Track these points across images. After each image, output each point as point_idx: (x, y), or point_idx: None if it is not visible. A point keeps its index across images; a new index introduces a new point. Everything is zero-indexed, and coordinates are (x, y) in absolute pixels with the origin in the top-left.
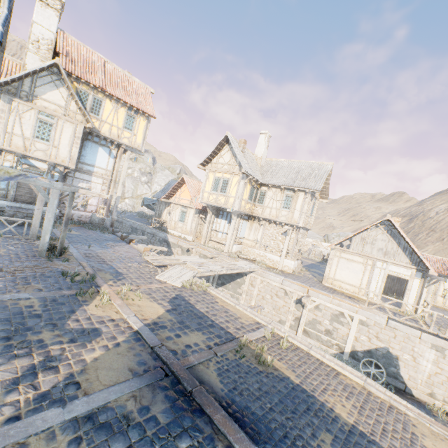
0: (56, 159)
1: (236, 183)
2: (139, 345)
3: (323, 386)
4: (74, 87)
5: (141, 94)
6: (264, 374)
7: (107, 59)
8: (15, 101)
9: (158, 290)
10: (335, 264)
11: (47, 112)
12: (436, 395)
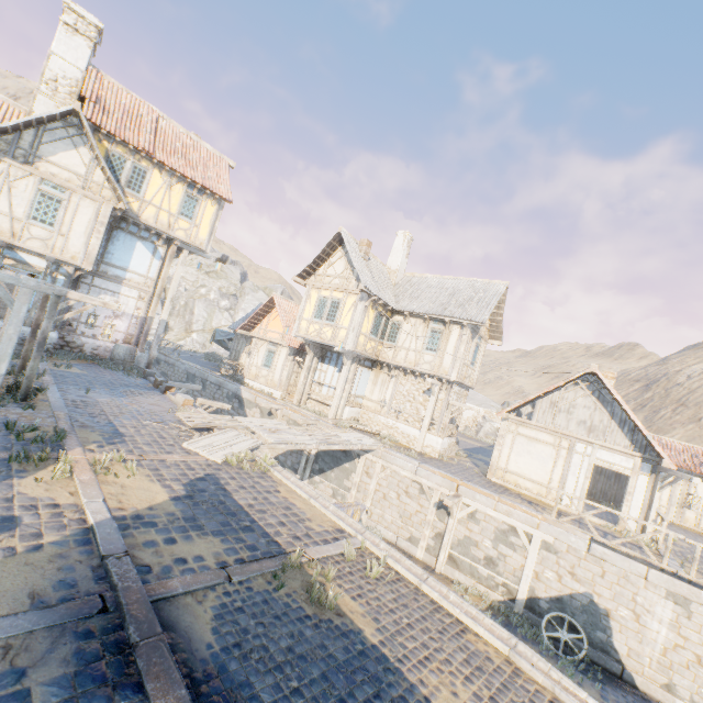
0: (62, 254)
1: (352, 306)
2: (81, 552)
3: (426, 653)
4: (103, 149)
5: (213, 166)
6: (313, 621)
7: (163, 114)
8: (4, 161)
9: (176, 464)
10: (509, 446)
11: (54, 181)
12: (678, 689)
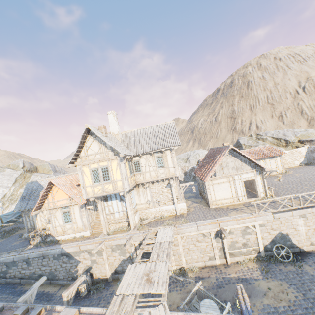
0: None
1: (117, 166)
2: None
3: None
4: None
5: None
6: None
7: None
8: None
9: None
10: (212, 190)
11: None
12: (313, 242)
